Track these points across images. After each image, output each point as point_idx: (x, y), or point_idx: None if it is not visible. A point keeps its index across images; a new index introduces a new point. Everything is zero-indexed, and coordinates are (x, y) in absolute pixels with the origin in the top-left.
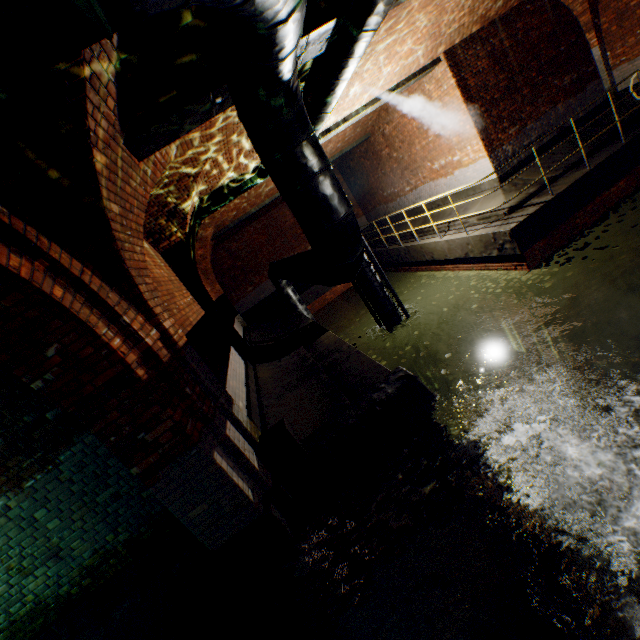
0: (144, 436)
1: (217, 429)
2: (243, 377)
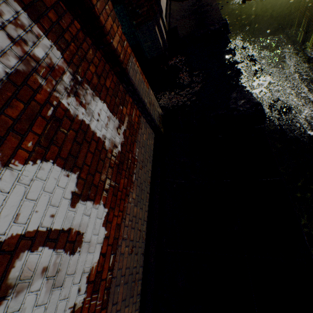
0: (138, 11)
1: (157, 19)
2: (165, 5)
